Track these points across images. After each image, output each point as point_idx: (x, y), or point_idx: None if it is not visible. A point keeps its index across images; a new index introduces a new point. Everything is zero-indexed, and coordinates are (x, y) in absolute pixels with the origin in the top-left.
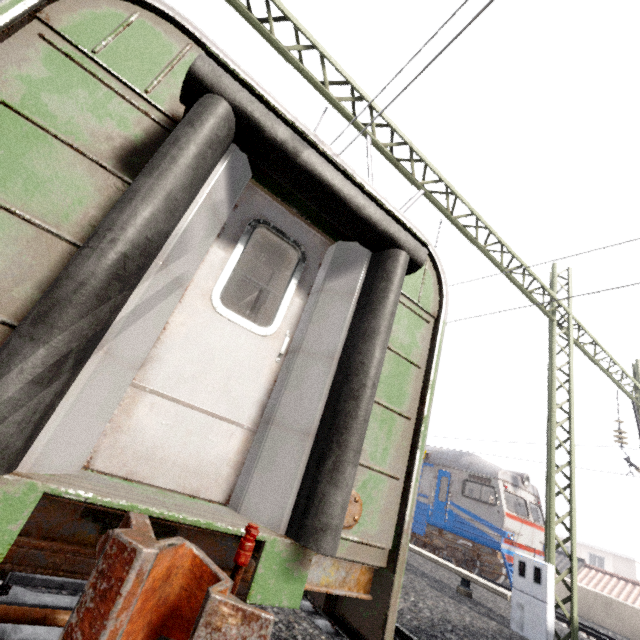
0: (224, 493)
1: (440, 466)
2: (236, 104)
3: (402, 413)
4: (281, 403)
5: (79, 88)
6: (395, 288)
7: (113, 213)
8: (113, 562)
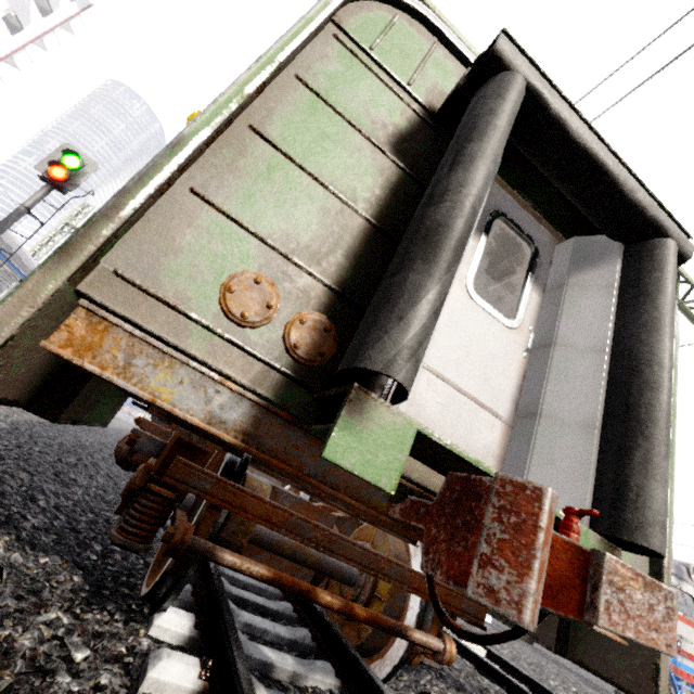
0: None
1: None
2: (529, 81)
3: None
4: (546, 396)
5: (361, 81)
6: (672, 278)
7: (458, 173)
8: (514, 499)
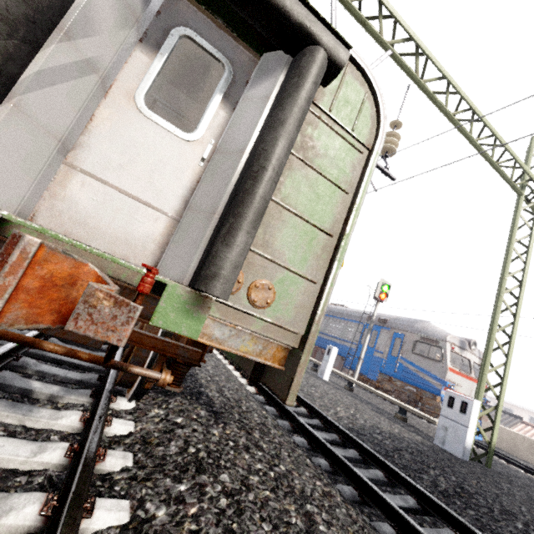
0: (150, 263)
1: (395, 329)
2: None
3: (324, 230)
4: (197, 193)
5: None
6: (306, 83)
7: None
8: (7, 246)
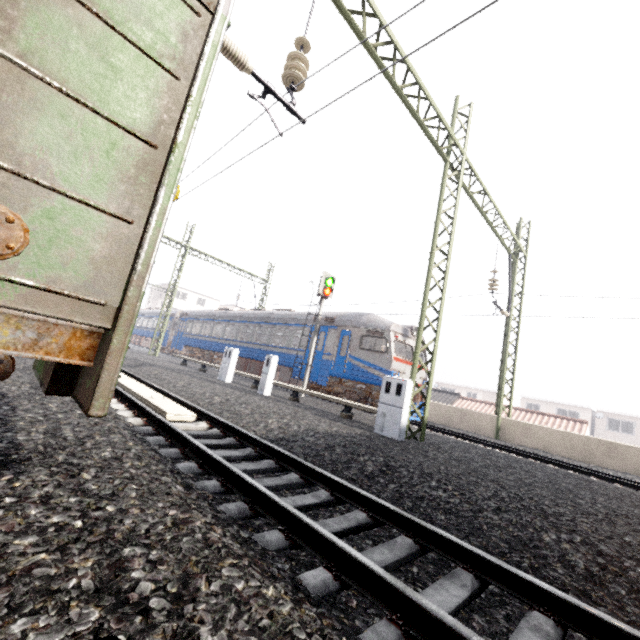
0: None
1: (343, 327)
2: None
3: (137, 133)
4: None
5: None
6: None
7: None
8: None
